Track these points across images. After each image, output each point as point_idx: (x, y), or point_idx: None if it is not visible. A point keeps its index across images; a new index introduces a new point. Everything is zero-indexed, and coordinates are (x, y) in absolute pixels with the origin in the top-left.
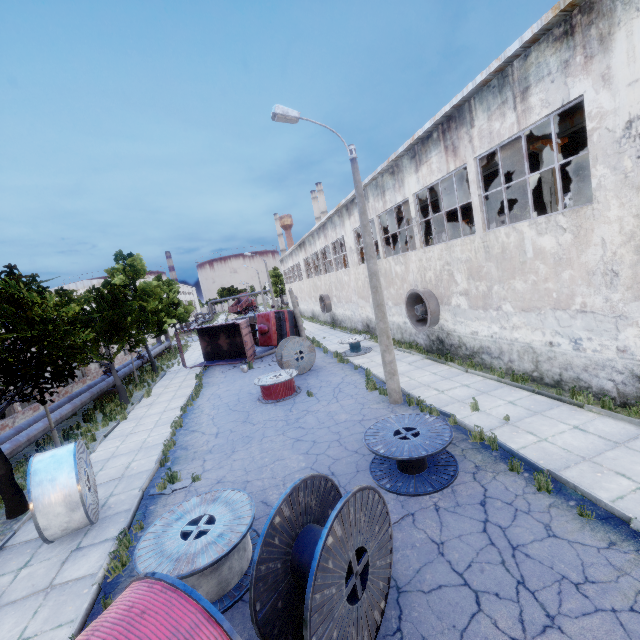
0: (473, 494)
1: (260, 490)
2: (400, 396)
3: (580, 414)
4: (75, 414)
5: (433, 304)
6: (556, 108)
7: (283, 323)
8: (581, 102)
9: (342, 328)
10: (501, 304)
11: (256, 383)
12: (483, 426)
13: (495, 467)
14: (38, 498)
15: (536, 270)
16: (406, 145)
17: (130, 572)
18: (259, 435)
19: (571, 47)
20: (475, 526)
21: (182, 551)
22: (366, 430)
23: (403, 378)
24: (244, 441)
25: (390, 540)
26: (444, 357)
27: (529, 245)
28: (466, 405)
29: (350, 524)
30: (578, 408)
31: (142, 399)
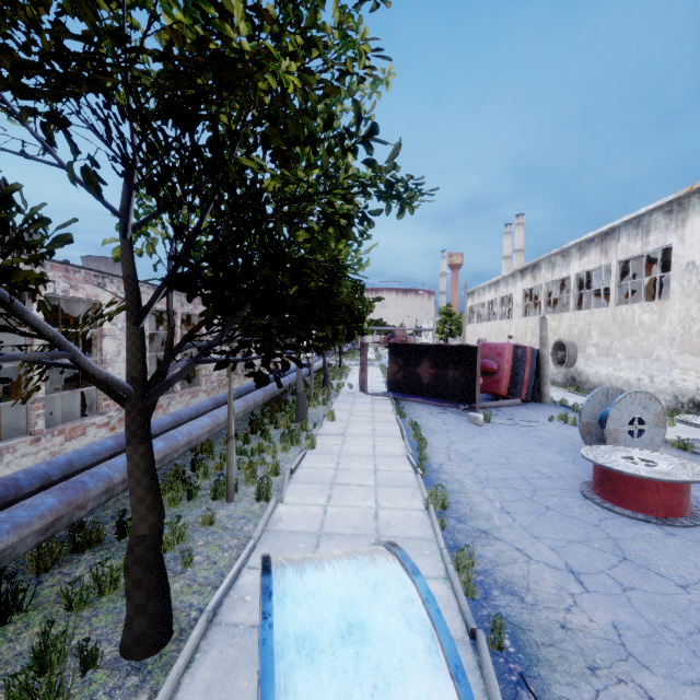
0: None
1: None
2: None
3: None
4: None
5: None
6: None
7: (521, 365)
8: None
9: None
10: None
11: (601, 463)
12: None
13: None
14: None
15: None
16: None
17: None
18: None
19: None
20: None
21: None
22: None
23: None
24: None
25: None
26: None
27: None
28: None
29: None
30: None
31: (323, 421)
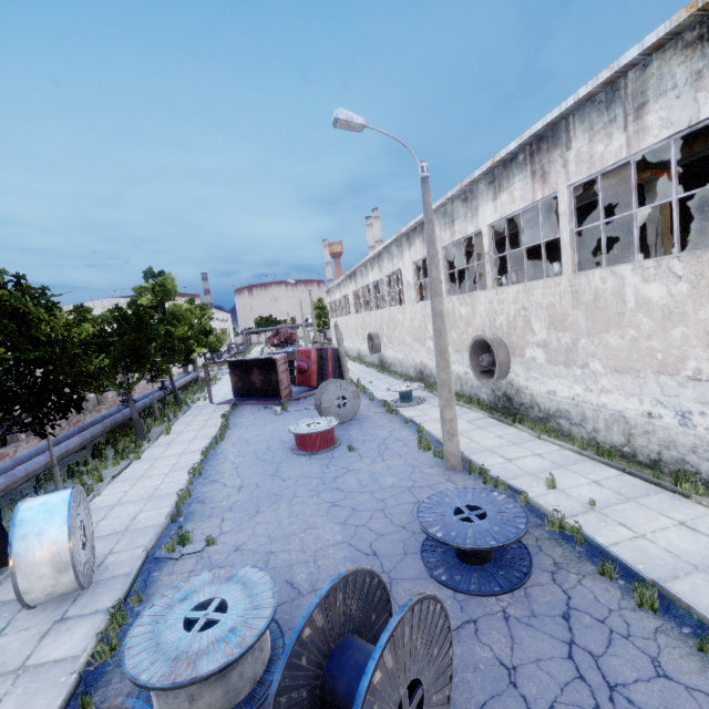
0: (553, 602)
1: (285, 566)
2: (459, 461)
3: (686, 506)
4: (84, 447)
5: (503, 354)
6: (680, 129)
7: (325, 362)
8: (698, 129)
9: (391, 372)
10: (588, 361)
11: (290, 430)
12: (562, 510)
13: (580, 567)
14: (20, 554)
15: (637, 324)
16: (485, 168)
17: (119, 659)
18: (289, 494)
19: (707, 55)
20: (557, 648)
21: (183, 647)
22: (419, 504)
23: (462, 439)
24: (271, 500)
25: (450, 664)
26: (511, 417)
27: (630, 293)
28: (540, 480)
29: (404, 649)
30: (683, 498)
31: (160, 436)
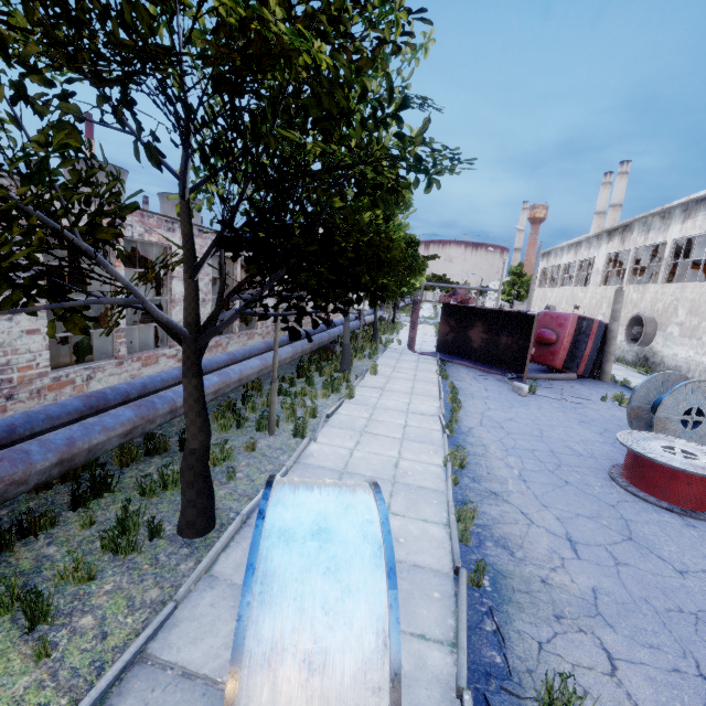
0: None
1: None
2: None
3: None
4: None
5: None
6: None
7: (583, 338)
8: None
9: None
10: None
11: (634, 448)
12: None
13: None
14: None
15: None
16: None
17: None
18: None
19: None
20: None
21: None
22: None
23: None
24: None
25: None
26: None
27: None
28: None
29: None
30: None
31: (365, 374)
